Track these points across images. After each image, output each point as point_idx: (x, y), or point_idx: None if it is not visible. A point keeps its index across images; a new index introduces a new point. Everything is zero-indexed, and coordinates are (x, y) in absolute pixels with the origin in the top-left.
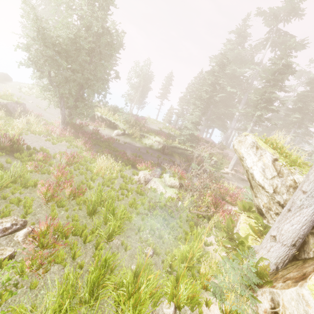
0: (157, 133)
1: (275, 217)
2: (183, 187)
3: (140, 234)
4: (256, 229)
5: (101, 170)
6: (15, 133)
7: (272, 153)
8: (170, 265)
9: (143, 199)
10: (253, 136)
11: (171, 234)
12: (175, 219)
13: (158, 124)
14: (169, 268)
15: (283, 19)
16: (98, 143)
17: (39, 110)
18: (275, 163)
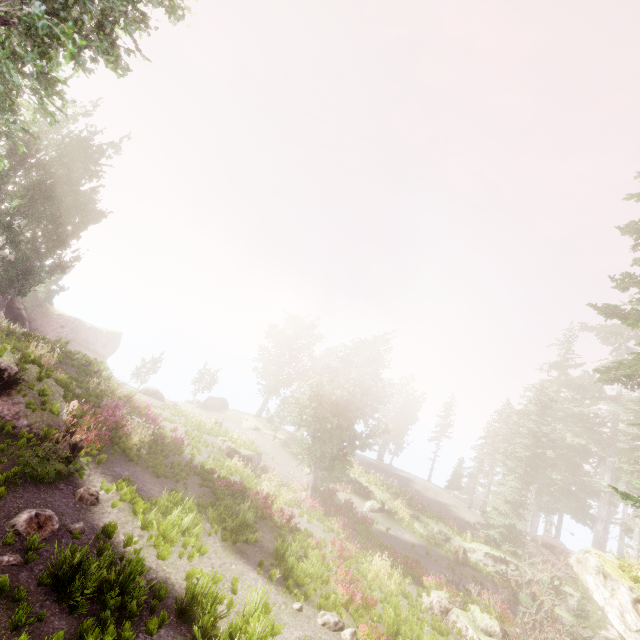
0: (439, 514)
1: None
2: (508, 637)
3: None
4: None
5: (377, 577)
6: (280, 505)
7: (629, 587)
8: None
9: None
10: (596, 555)
11: None
12: None
13: (438, 492)
14: None
15: (632, 337)
16: (354, 526)
17: (267, 458)
18: (637, 605)
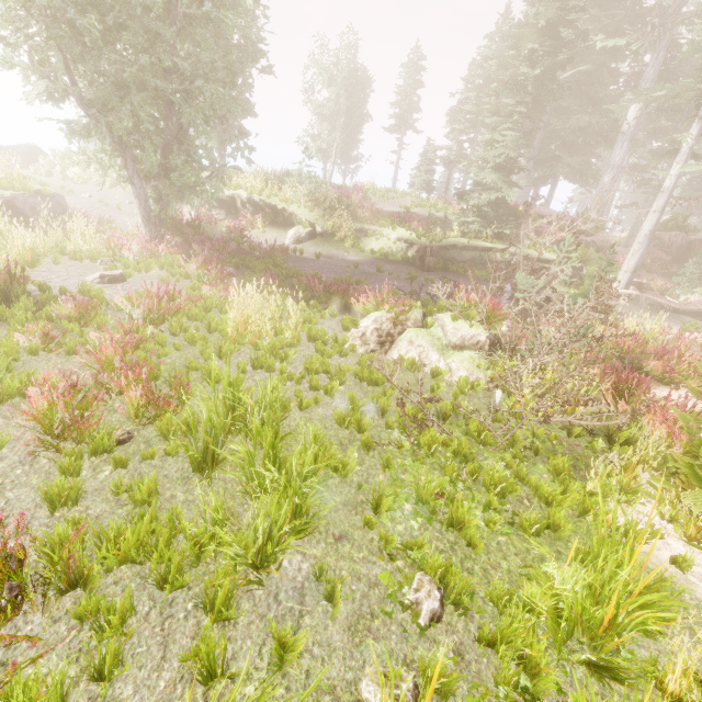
0: (398, 220)
1: None
2: (503, 346)
3: (383, 523)
4: None
5: (247, 327)
6: (13, 258)
7: None
8: (525, 658)
9: (379, 398)
10: None
11: (495, 508)
12: (495, 451)
13: (399, 198)
14: (520, 676)
15: None
16: (245, 262)
17: (107, 210)
18: None
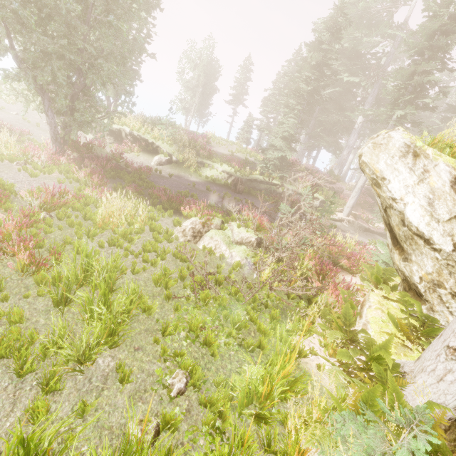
0: (225, 159)
1: (450, 302)
2: (262, 245)
3: (166, 341)
4: (406, 327)
5: (110, 219)
6: None
7: (451, 164)
8: (222, 412)
9: (182, 270)
10: (406, 132)
11: (234, 336)
12: (244, 304)
13: (229, 145)
14: (216, 421)
15: None
16: (120, 175)
17: (28, 125)
18: None
